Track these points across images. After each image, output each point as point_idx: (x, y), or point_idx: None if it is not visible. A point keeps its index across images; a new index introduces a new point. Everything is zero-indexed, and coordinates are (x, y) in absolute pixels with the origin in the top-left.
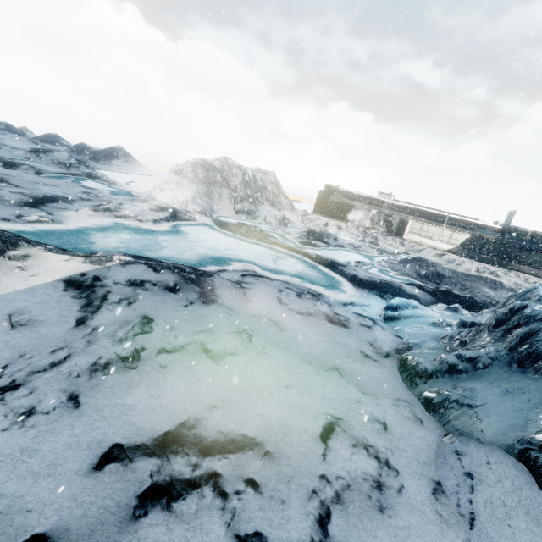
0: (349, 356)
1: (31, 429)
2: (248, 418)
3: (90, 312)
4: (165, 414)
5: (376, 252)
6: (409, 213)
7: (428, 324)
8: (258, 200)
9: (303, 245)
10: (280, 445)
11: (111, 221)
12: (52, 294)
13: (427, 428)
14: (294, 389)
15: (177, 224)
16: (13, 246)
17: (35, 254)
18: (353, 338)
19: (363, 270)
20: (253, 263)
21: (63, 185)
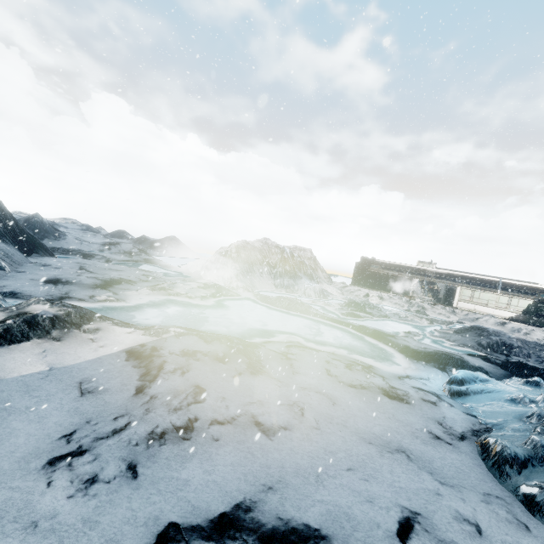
0: (415, 436)
1: (93, 498)
2: (309, 504)
3: (148, 381)
4: (219, 492)
5: (425, 322)
6: (455, 281)
7: (505, 401)
8: (297, 274)
9: (345, 316)
10: (350, 542)
11: (165, 298)
12: (116, 363)
13: (536, 536)
14: (357, 473)
15: (222, 300)
16: (88, 321)
17: (104, 327)
18: (417, 415)
19: (415, 340)
20: (297, 335)
21: (127, 270)
